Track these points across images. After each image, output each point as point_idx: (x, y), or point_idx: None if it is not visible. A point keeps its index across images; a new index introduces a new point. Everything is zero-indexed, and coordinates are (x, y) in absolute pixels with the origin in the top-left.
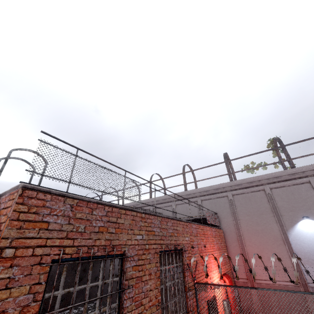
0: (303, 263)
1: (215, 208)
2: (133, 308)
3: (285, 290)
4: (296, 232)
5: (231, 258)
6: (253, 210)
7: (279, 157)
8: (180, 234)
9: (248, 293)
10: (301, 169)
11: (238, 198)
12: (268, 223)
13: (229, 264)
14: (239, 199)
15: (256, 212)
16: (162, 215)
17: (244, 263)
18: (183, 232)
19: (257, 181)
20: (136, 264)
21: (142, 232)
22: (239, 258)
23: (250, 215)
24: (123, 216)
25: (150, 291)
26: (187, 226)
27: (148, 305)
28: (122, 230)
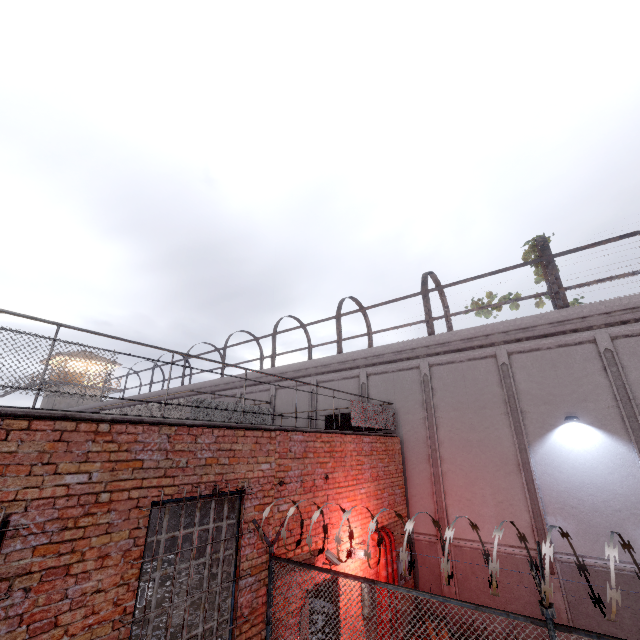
0: (551, 513)
1: (393, 391)
2: (21, 637)
3: (428, 593)
4: (547, 449)
5: (412, 494)
6: (468, 399)
7: (548, 283)
8: (242, 458)
9: (435, 562)
10: (581, 311)
11: (440, 372)
12: (493, 428)
13: (405, 506)
14: (441, 375)
15: (473, 404)
16: (189, 420)
17: (435, 506)
18: (254, 454)
19: (483, 337)
20: (52, 541)
21: (92, 466)
22: (428, 495)
23: (461, 408)
24: (20, 434)
25: (98, 593)
26: (272, 440)
27: (82, 625)
28: (7, 468)
